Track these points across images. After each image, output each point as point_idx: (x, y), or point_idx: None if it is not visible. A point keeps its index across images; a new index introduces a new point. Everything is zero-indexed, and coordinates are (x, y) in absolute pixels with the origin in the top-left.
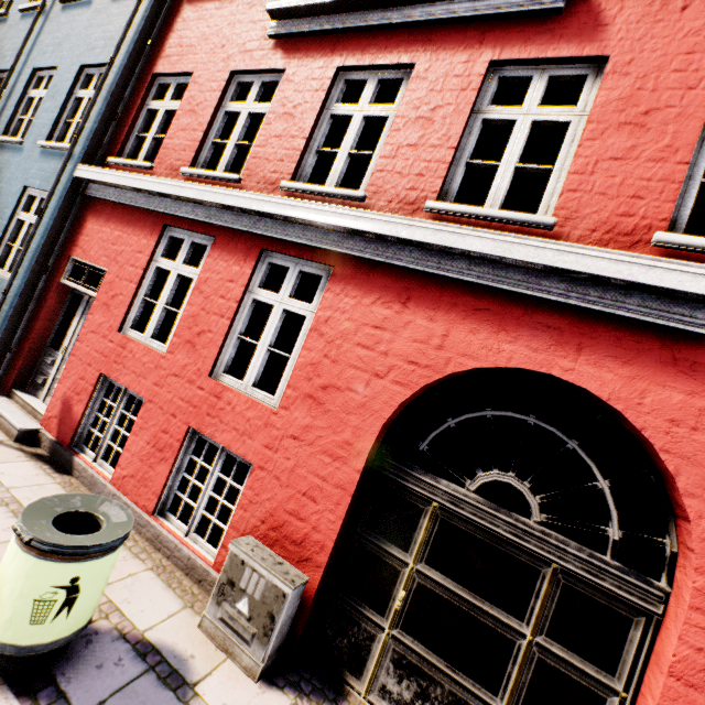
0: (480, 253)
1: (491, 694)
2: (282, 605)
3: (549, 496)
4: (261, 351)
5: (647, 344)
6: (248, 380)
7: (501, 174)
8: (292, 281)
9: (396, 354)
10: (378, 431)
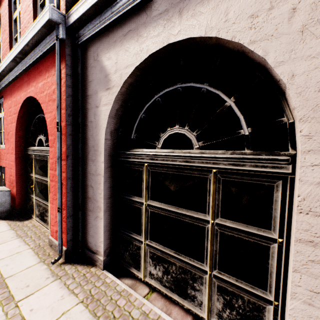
0: (6, 68)
1: (48, 202)
2: None
3: (46, 136)
4: (3, 133)
5: (36, 72)
6: (3, 143)
7: (18, 37)
8: (2, 107)
9: (13, 114)
10: (15, 140)
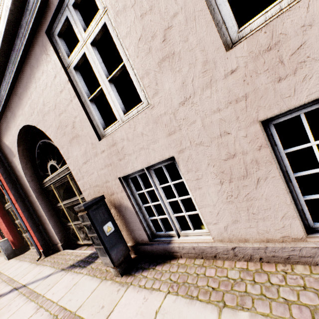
0: None
1: None
2: (0, 246)
3: None
4: None
5: None
6: None
7: None
8: None
9: None
10: None
